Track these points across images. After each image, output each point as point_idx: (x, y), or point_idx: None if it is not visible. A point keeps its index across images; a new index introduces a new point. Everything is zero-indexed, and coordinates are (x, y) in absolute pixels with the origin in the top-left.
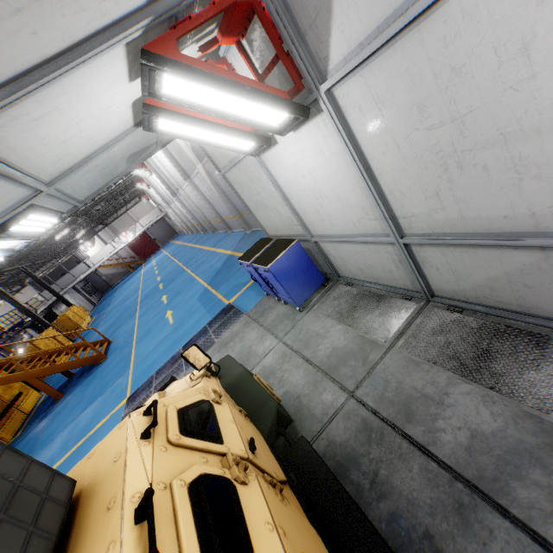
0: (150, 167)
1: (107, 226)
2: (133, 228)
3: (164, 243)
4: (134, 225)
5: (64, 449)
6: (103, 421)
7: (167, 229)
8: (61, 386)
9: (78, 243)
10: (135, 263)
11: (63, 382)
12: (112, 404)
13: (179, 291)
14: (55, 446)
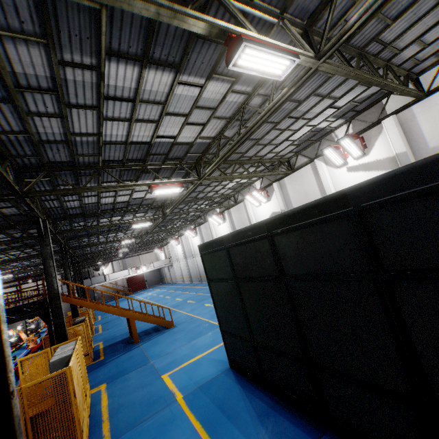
0: (200, 233)
1: (122, 259)
2: (148, 265)
3: (151, 285)
4: (149, 263)
5: (198, 351)
6: None
7: (157, 276)
8: (125, 339)
9: (96, 262)
10: (125, 291)
11: (123, 338)
12: None
13: None
14: (181, 352)
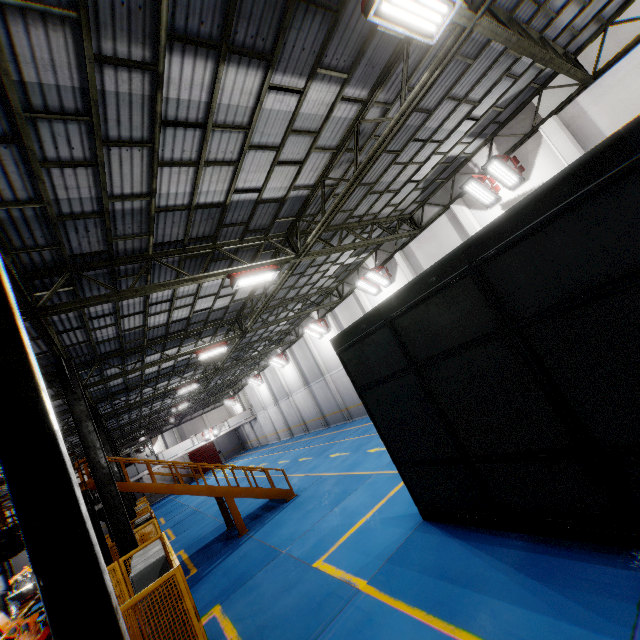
0: (293, 357)
1: (176, 427)
2: (220, 426)
3: (228, 458)
4: (222, 422)
5: (356, 515)
6: (398, 486)
7: (235, 442)
8: (221, 535)
9: (138, 440)
10: (191, 475)
11: (216, 535)
12: (393, 481)
13: (361, 444)
14: (328, 524)
